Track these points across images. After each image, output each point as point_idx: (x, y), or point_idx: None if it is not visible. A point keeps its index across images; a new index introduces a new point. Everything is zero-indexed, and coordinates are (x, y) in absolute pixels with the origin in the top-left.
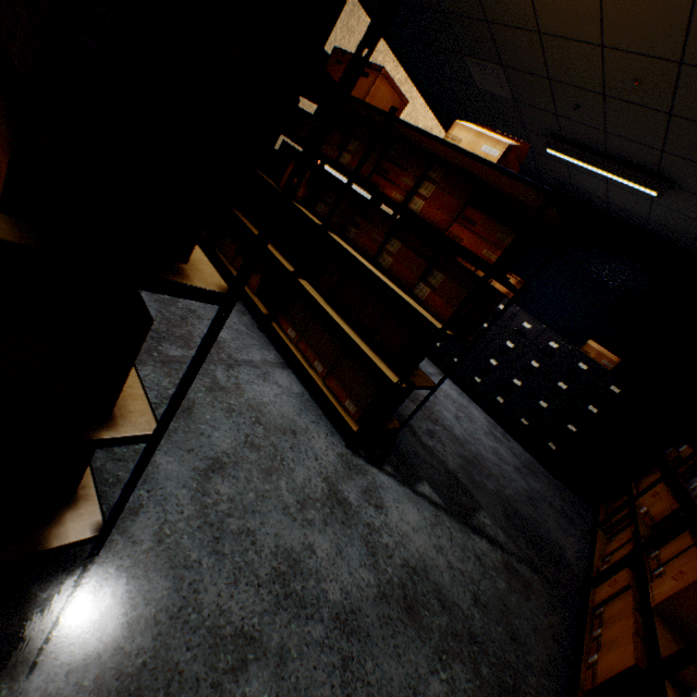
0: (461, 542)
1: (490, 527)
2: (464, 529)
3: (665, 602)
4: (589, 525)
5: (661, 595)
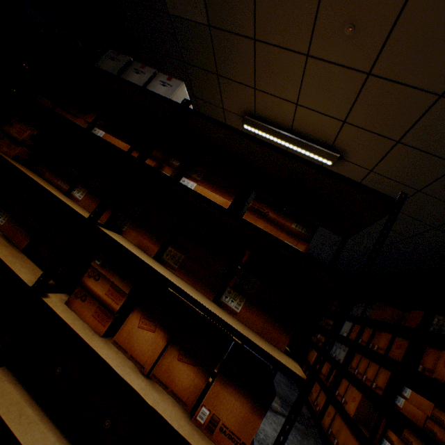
0: (278, 422)
1: (278, 407)
2: (274, 414)
3: (355, 413)
4: (297, 387)
5: (352, 410)
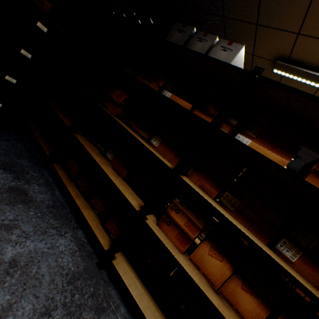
0: None
1: None
2: None
3: None
4: None
5: None
